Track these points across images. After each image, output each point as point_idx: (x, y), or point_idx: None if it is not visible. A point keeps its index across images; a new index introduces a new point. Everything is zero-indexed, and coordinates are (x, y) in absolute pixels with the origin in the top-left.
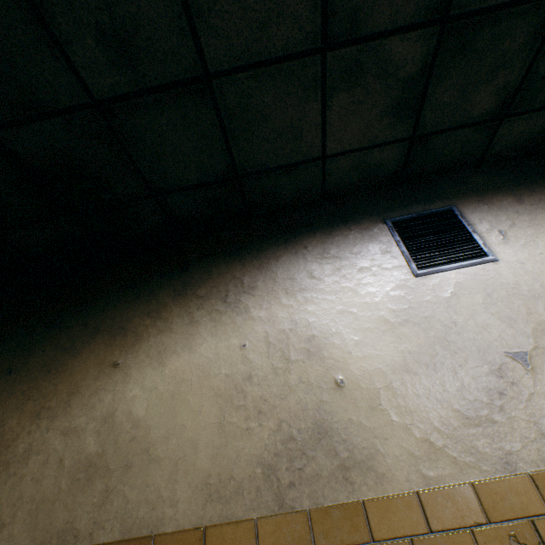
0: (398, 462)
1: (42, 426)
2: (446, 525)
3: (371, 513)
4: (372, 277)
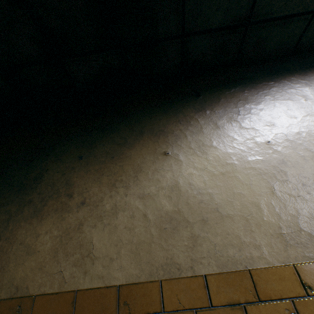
0: None
1: (119, 192)
2: None
3: None
4: None
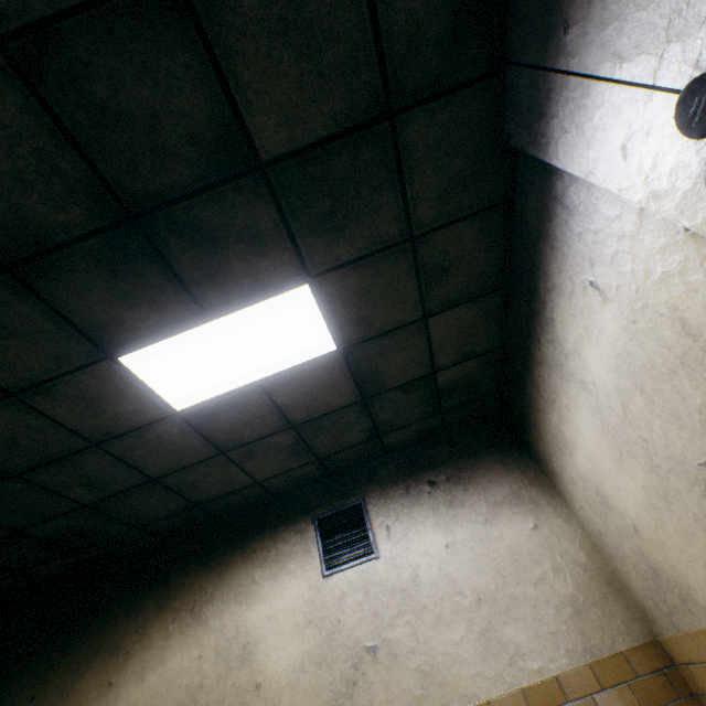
0: None
1: None
2: None
3: None
4: (296, 579)
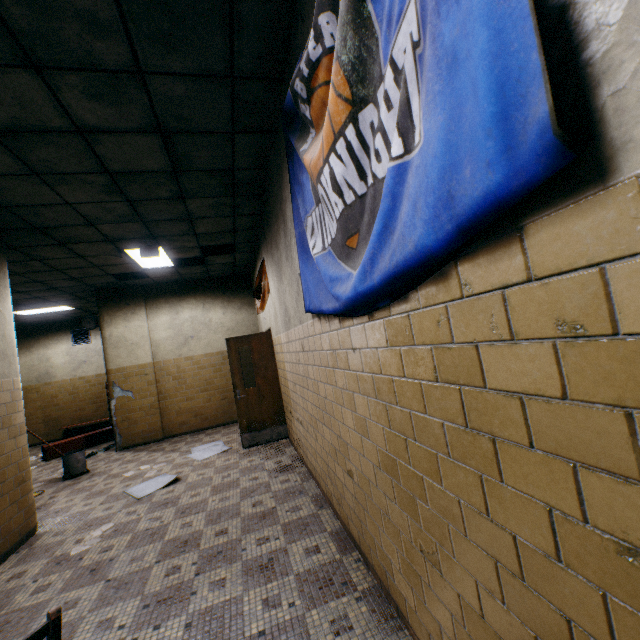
0: (60, 377)
1: None
2: (64, 383)
3: (54, 382)
4: (64, 345)
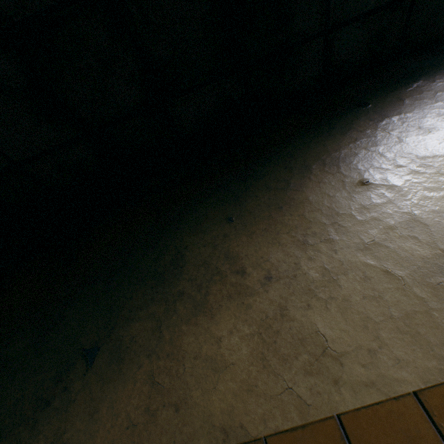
0: None
1: (321, 249)
2: None
3: None
4: None
